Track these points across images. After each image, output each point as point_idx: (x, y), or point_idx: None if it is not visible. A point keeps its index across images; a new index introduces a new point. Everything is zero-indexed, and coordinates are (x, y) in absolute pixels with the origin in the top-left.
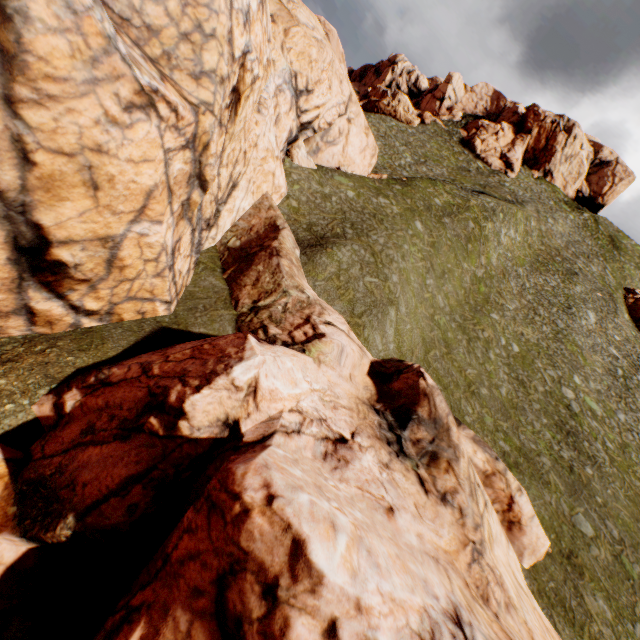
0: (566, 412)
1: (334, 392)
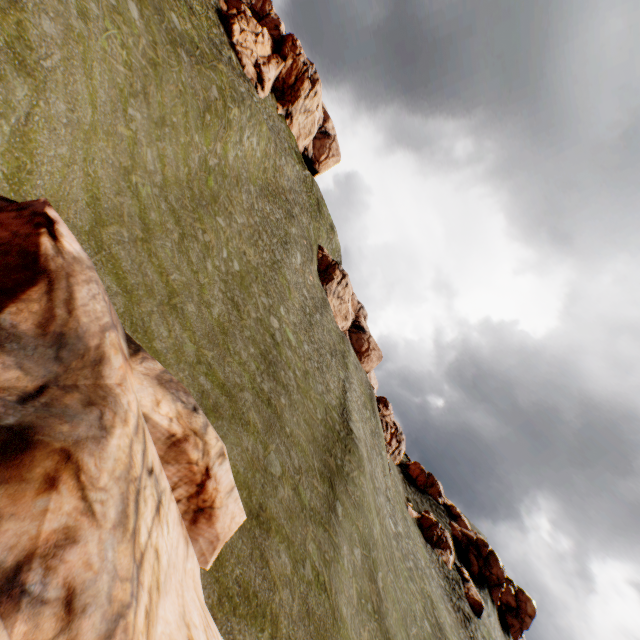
0: (272, 341)
1: None
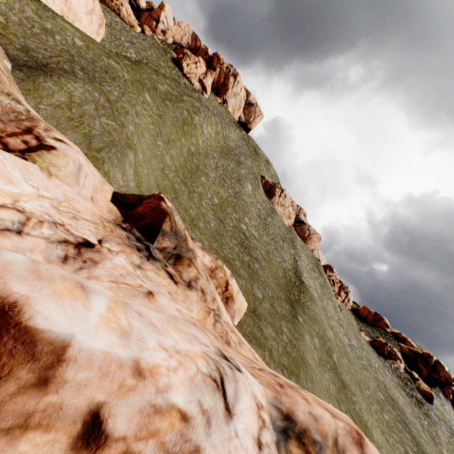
0: (244, 236)
1: (73, 206)
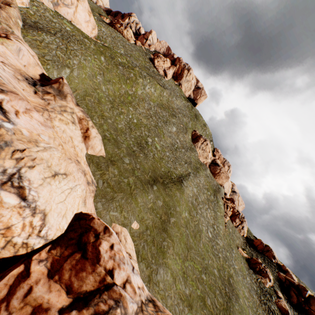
0: (145, 143)
1: (6, 56)
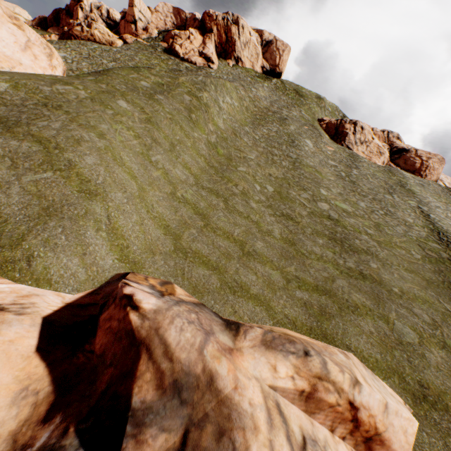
0: (331, 222)
1: None
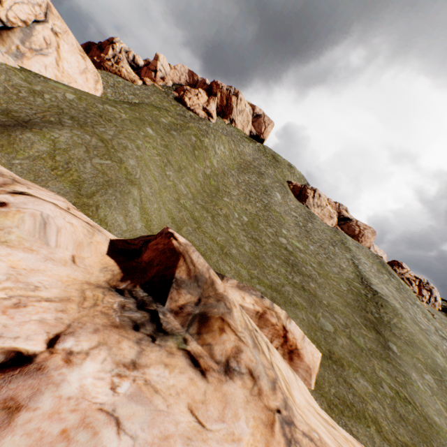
0: (287, 252)
1: (26, 282)
